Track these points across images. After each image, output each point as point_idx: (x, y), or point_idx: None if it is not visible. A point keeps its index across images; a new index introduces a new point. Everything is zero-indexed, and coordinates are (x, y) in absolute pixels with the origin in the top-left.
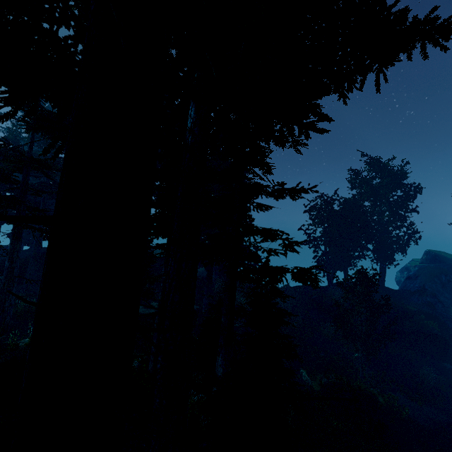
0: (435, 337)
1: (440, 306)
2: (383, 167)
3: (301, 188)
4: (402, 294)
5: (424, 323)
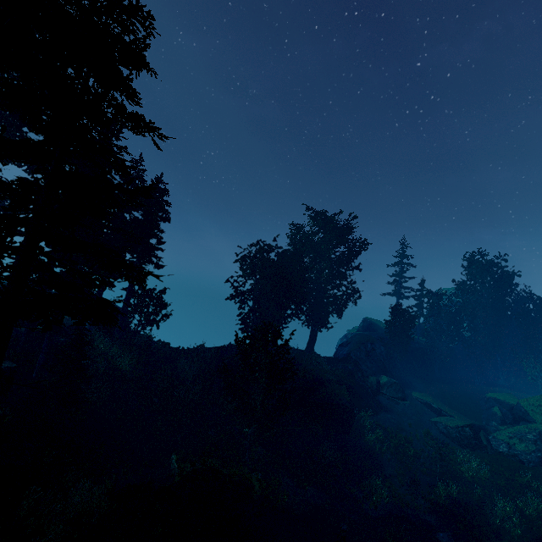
0: (343, 408)
1: (360, 375)
2: (328, 221)
3: (137, 189)
4: (329, 362)
5: (335, 393)
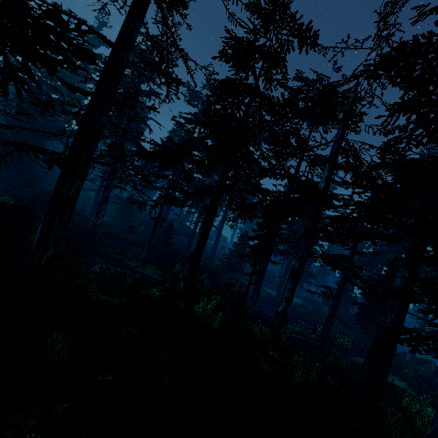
0: None
1: None
2: None
3: None
4: None
5: None
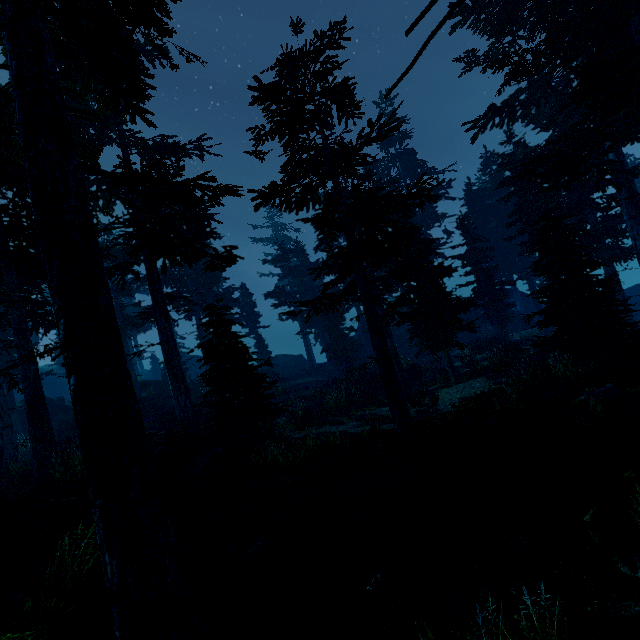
0: None
1: None
2: None
3: None
4: None
5: None
